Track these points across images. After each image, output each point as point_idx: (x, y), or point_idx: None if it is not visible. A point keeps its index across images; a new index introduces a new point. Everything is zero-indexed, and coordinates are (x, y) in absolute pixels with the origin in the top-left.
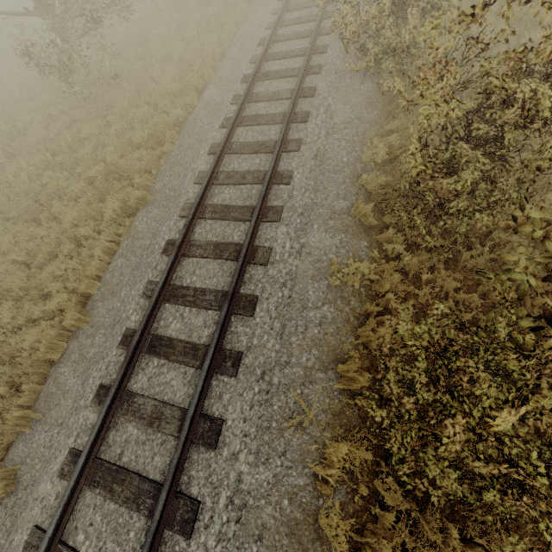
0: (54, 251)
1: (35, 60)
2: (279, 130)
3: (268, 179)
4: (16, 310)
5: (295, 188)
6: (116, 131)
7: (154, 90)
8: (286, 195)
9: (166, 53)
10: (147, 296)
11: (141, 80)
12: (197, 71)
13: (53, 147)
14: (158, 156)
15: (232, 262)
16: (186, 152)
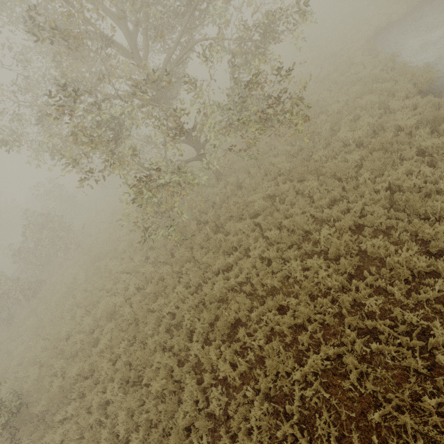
0: None
1: None
2: None
3: None
4: None
5: None
6: None
7: None
8: None
9: None
10: None
11: None
12: None
13: None
14: None
15: None
16: None
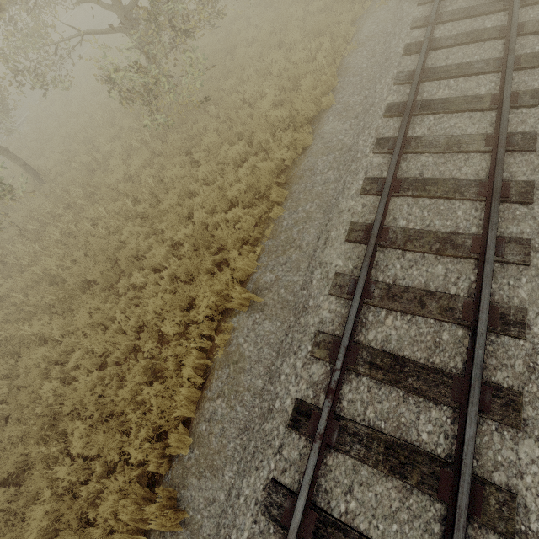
0: (133, 342)
1: (119, 89)
2: (474, 213)
3: (486, 330)
4: (89, 431)
5: (538, 350)
6: (203, 174)
7: (248, 117)
8: (521, 363)
9: (260, 64)
10: (272, 517)
11: (232, 103)
12: (306, 91)
13: (134, 194)
14: (257, 215)
15: (426, 496)
16: (305, 225)
